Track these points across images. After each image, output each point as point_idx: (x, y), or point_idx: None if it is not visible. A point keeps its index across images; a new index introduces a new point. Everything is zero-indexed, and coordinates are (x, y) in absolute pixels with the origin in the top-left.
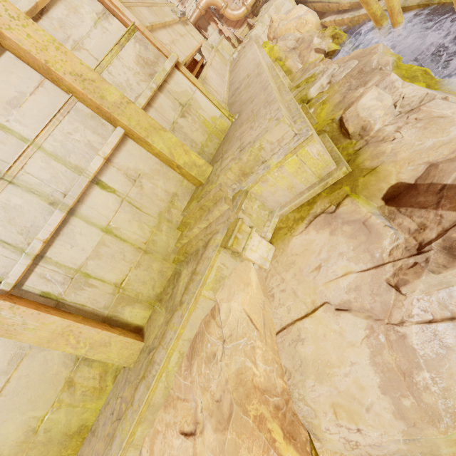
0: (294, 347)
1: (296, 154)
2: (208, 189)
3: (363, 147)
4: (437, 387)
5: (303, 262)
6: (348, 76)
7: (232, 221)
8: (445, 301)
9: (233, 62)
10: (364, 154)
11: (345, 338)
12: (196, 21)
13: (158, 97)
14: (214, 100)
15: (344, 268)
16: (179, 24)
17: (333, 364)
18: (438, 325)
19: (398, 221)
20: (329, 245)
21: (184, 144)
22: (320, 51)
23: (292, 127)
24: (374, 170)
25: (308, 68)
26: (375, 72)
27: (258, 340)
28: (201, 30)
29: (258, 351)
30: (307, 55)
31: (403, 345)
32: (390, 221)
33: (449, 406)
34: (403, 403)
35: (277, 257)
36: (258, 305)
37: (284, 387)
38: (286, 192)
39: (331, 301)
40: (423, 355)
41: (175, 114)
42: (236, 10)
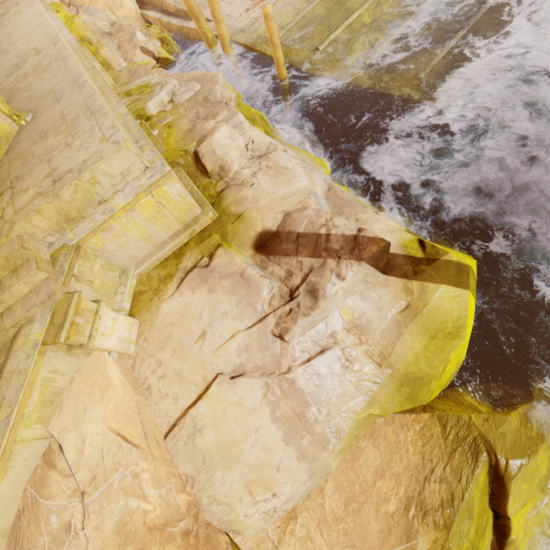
0: (192, 443)
1: (152, 194)
2: None
3: (225, 189)
4: (322, 415)
5: (182, 333)
6: (194, 101)
7: (60, 299)
8: (315, 338)
9: None
10: (228, 198)
11: (245, 406)
12: None
13: None
14: None
15: (231, 329)
16: None
17: (239, 441)
18: (314, 361)
19: (270, 269)
20: (210, 305)
21: None
22: (149, 53)
23: (141, 157)
24: (241, 217)
25: (137, 70)
26: (222, 105)
27: (142, 461)
28: None
29: (145, 476)
30: (131, 51)
31: (294, 390)
32: (263, 271)
33: (332, 427)
34: (303, 444)
35: (145, 333)
36: (131, 410)
37: (190, 501)
38: (142, 243)
39: (224, 370)
40: (309, 392)
41: None
42: None
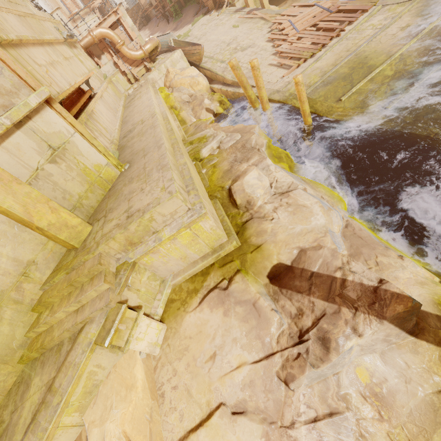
0: None
1: (190, 228)
2: (83, 260)
3: (249, 220)
4: None
5: (197, 348)
6: (234, 147)
7: (113, 307)
8: (324, 394)
9: (128, 97)
10: (250, 229)
11: None
12: (87, 46)
13: (14, 136)
14: (99, 145)
15: (238, 357)
16: (64, 45)
17: None
18: (321, 423)
19: (281, 303)
20: (223, 328)
21: (50, 200)
22: (210, 111)
23: (186, 202)
24: (259, 248)
25: (200, 125)
26: (254, 151)
27: None
28: (94, 56)
29: None
30: (199, 111)
31: None
32: (275, 302)
33: None
34: None
35: (169, 339)
36: (144, 416)
37: None
38: (179, 261)
39: (227, 400)
40: None
41: (41, 158)
42: (133, 50)
